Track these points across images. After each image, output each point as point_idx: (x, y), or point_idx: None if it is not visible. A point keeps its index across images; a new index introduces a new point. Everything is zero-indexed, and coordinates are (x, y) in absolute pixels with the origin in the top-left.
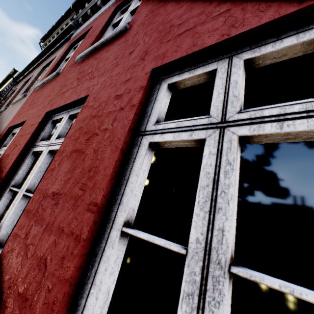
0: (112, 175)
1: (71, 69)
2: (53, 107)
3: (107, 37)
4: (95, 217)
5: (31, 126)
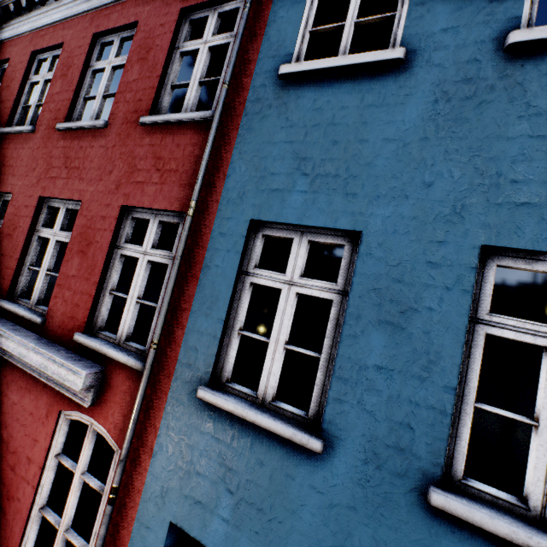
0: (23, 249)
1: None
2: None
3: (21, 131)
4: (19, 263)
5: None
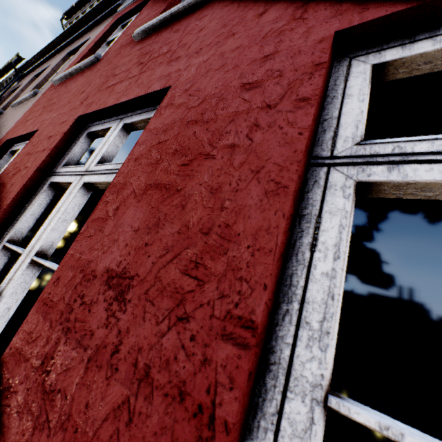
0: (279, 251)
1: (124, 52)
2: (91, 108)
3: None
4: (251, 361)
5: (48, 139)
